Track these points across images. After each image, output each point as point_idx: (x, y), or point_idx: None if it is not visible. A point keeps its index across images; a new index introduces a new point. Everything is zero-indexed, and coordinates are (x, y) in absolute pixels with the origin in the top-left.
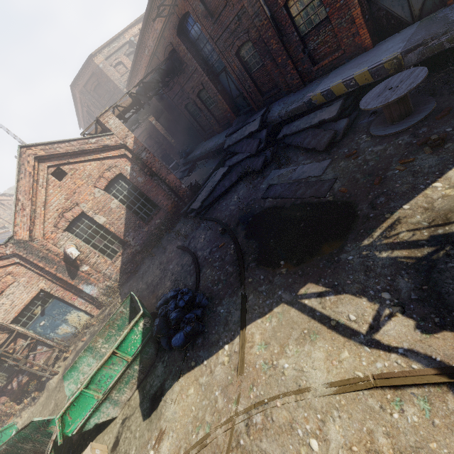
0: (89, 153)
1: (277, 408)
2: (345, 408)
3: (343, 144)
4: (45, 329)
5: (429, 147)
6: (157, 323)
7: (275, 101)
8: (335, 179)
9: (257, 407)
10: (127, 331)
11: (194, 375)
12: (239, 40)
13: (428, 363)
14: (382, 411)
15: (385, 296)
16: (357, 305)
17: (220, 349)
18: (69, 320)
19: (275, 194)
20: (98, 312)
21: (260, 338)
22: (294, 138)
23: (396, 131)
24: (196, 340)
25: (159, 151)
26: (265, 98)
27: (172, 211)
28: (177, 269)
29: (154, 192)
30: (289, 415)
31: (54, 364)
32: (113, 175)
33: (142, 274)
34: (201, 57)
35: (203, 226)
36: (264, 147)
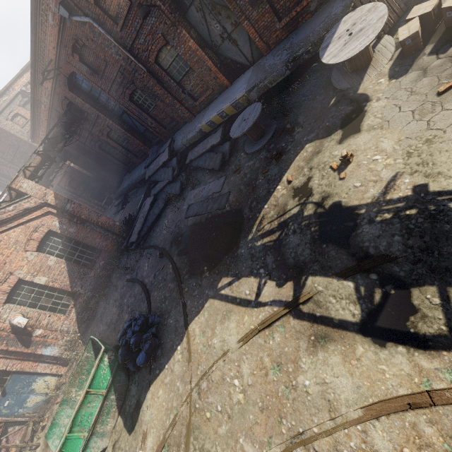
0: (9, 221)
1: (213, 372)
2: (249, 352)
3: (231, 162)
4: (11, 408)
5: (275, 159)
6: (120, 353)
7: (177, 131)
8: (229, 192)
9: (203, 378)
10: (94, 369)
11: (160, 380)
12: (128, 89)
13: (280, 305)
14: (265, 343)
15: (261, 271)
16: (249, 283)
17: (175, 351)
18: (36, 389)
19: (194, 213)
20: (66, 369)
21: (199, 330)
22: (198, 162)
23: (258, 148)
24: (156, 353)
25: (87, 191)
26: (168, 130)
27: (112, 249)
28: (131, 300)
29: (90, 237)
30: (221, 372)
31: (33, 439)
32: (42, 234)
33: (100, 317)
34: (100, 104)
35: (145, 255)
36: (178, 173)
